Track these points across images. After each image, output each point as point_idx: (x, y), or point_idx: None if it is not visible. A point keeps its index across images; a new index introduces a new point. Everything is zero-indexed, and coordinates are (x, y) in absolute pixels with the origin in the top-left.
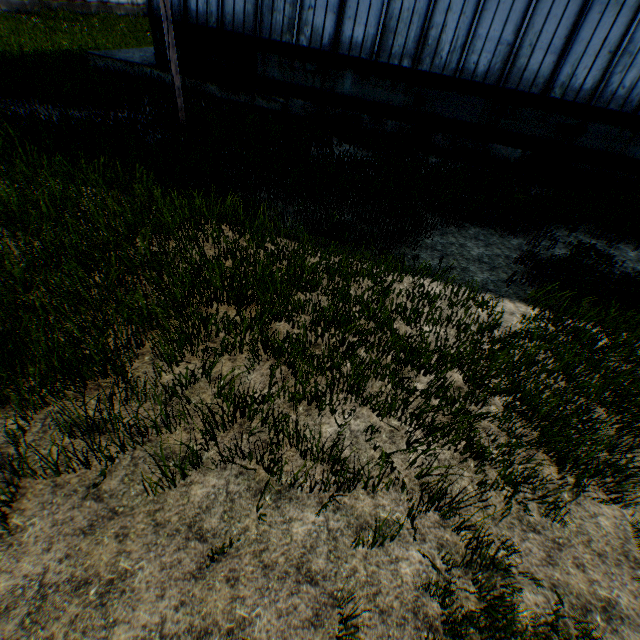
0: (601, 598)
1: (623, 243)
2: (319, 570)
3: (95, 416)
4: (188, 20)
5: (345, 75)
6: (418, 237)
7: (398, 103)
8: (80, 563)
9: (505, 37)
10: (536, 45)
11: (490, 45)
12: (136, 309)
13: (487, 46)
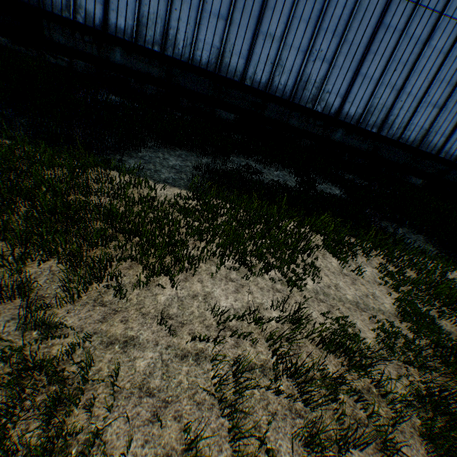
0: (128, 336)
1: (275, 168)
2: None
3: None
4: None
5: (115, 49)
6: (125, 148)
7: (155, 75)
8: None
9: (215, 43)
10: (233, 52)
11: (207, 47)
12: None
13: (206, 47)
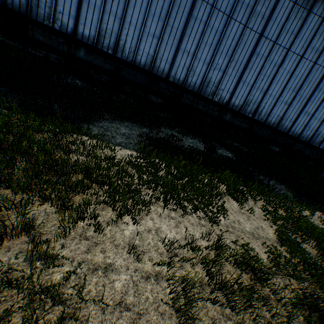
0: (107, 263)
1: (190, 137)
2: None
3: None
4: None
5: (80, 49)
6: (91, 120)
7: (108, 68)
8: None
9: (151, 52)
10: (162, 59)
11: (145, 54)
12: None
13: (144, 54)
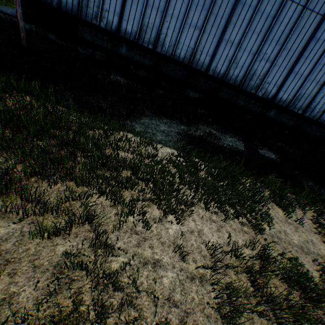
0: (155, 259)
1: (228, 135)
2: (5, 249)
3: None
4: None
5: (122, 46)
6: (134, 117)
7: (147, 64)
8: None
9: (191, 45)
10: (203, 51)
11: (185, 47)
12: None
13: (184, 47)
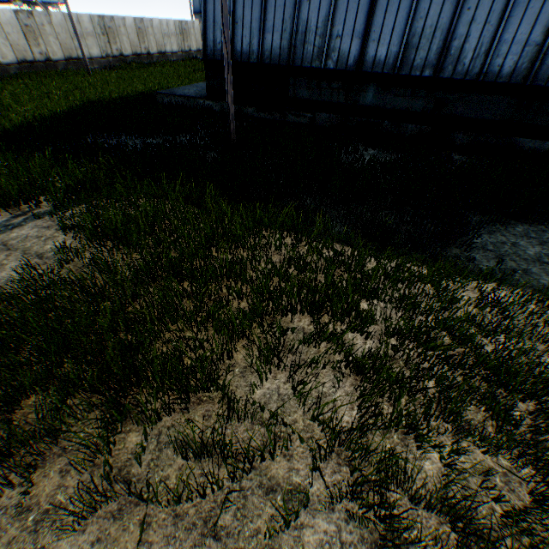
0: None
1: None
2: None
3: (207, 441)
4: (234, 59)
5: (367, 89)
6: (470, 239)
7: (418, 108)
8: None
9: (532, 38)
10: None
11: (516, 47)
12: (227, 323)
13: (512, 49)
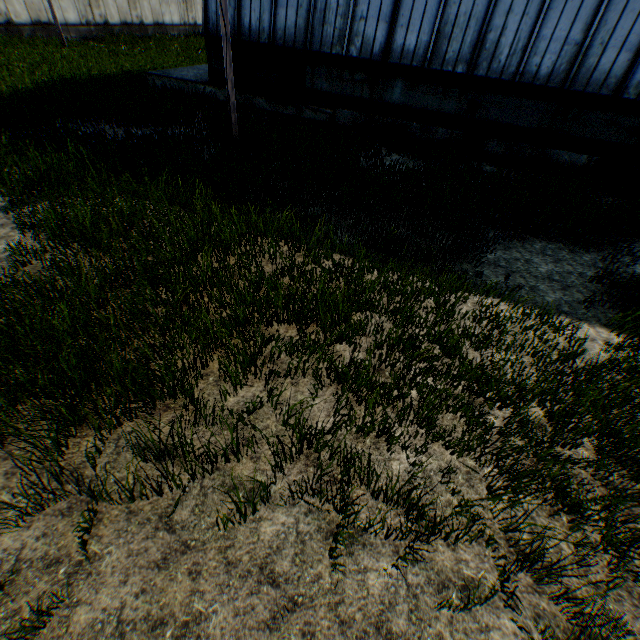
0: None
1: None
2: (401, 632)
3: (167, 441)
4: (241, 37)
5: (395, 84)
6: (481, 253)
7: (450, 110)
8: (155, 600)
9: (572, 36)
10: (608, 43)
11: (555, 46)
12: (201, 329)
13: (551, 47)
